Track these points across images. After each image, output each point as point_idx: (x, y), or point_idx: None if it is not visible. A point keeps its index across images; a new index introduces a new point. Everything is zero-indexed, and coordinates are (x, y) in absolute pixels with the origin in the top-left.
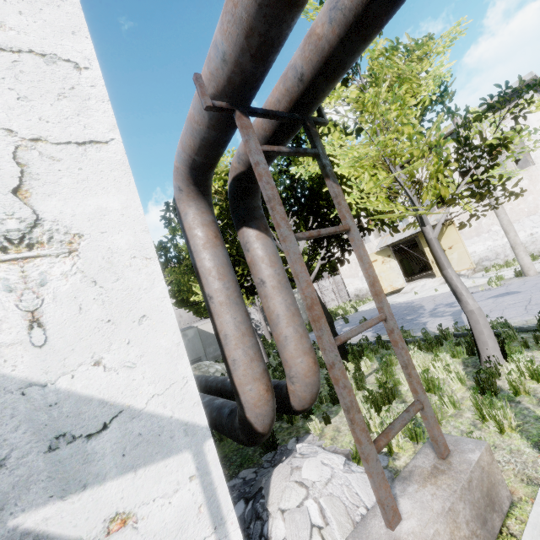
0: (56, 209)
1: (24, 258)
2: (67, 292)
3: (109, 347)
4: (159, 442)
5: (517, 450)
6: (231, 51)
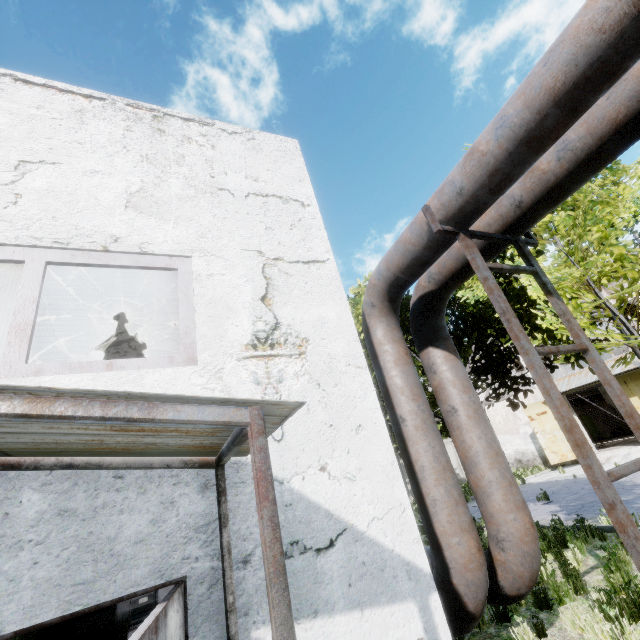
0: (290, 316)
1: (267, 356)
2: (298, 391)
3: (332, 453)
4: (383, 579)
5: None
6: (470, 186)
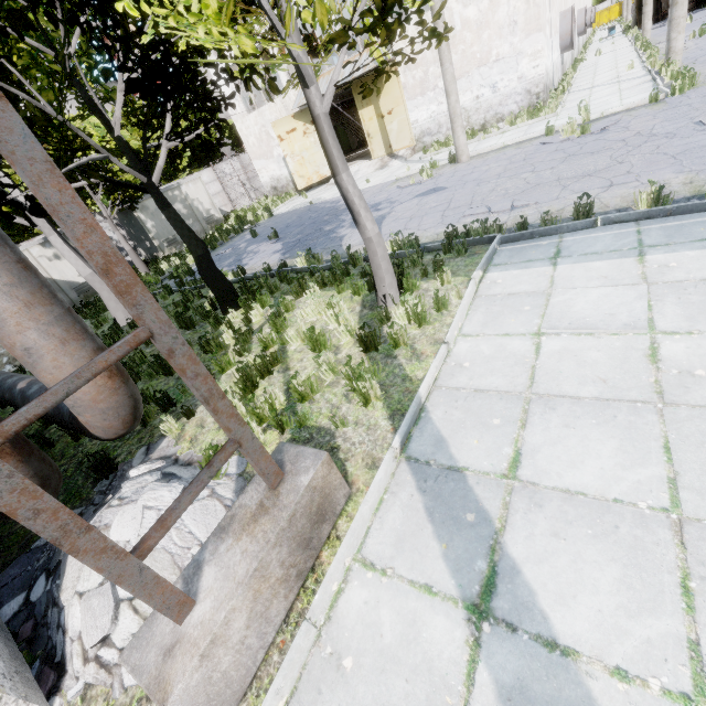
0: None
1: None
2: None
3: None
4: None
5: (375, 426)
6: None
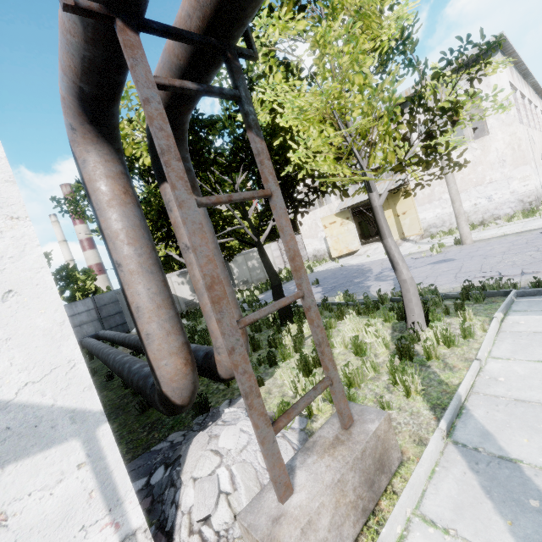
0: None
1: None
2: None
3: None
4: (36, 434)
5: (417, 413)
6: None
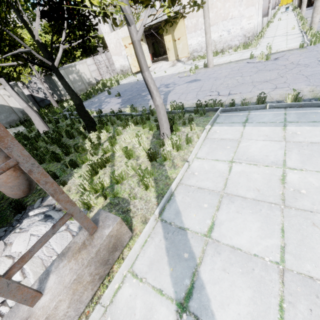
0: None
1: None
2: None
3: None
4: None
5: (149, 200)
6: None
